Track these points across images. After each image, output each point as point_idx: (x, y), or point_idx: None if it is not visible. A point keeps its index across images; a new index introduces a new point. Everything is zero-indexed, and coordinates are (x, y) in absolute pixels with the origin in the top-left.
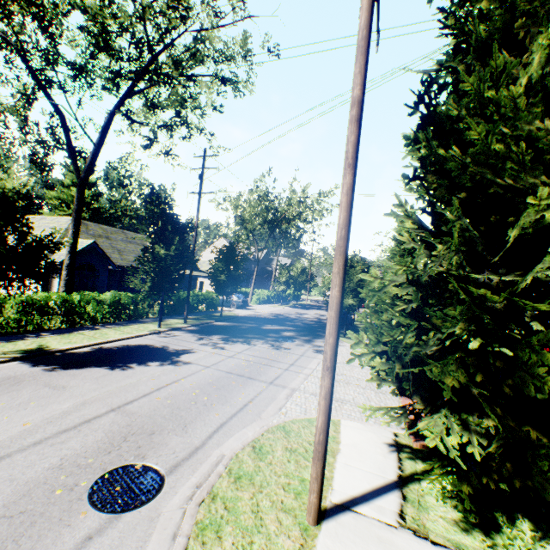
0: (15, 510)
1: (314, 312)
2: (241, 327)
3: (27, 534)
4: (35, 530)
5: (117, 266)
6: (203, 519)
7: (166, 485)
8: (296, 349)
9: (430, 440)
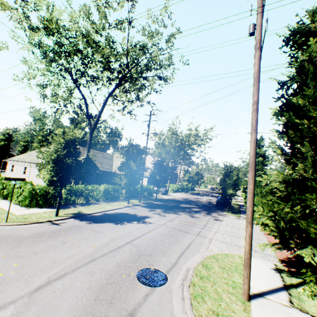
0: (111, 281)
1: (205, 197)
2: (169, 205)
3: (121, 291)
4: (123, 290)
5: (100, 171)
6: (193, 293)
7: (168, 278)
8: (203, 218)
9: (306, 259)
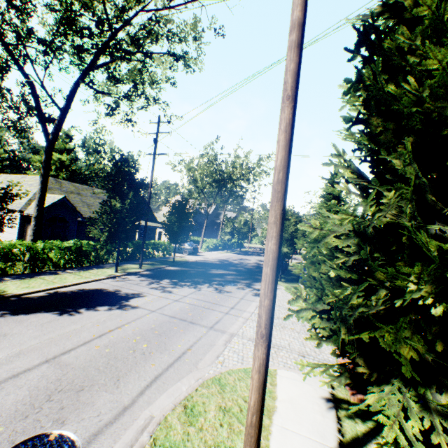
0: None
1: (255, 258)
2: (190, 272)
3: None
4: None
5: (85, 218)
6: None
7: None
8: (237, 292)
9: (388, 430)
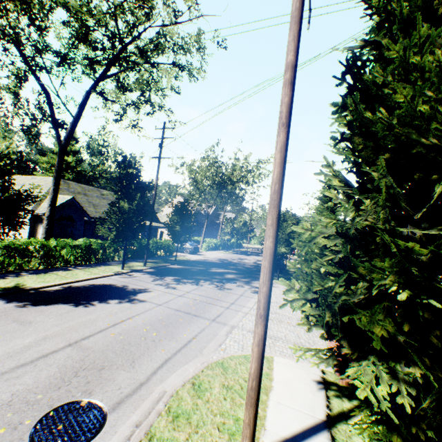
0: None
1: (253, 258)
2: (192, 270)
3: None
4: None
5: (91, 218)
6: None
7: (107, 424)
8: (237, 289)
9: (360, 391)
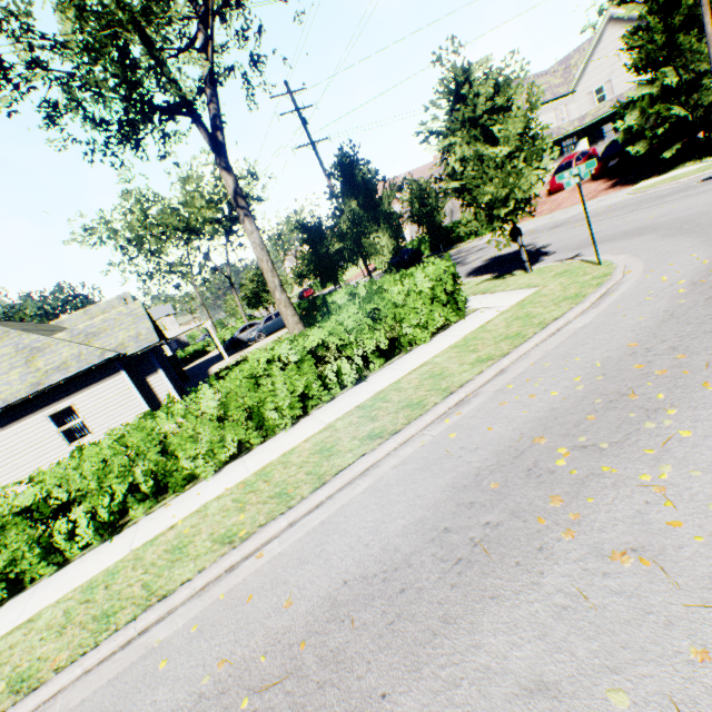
0: None
1: None
2: None
3: None
4: None
5: (167, 338)
6: None
7: None
8: (483, 246)
9: None
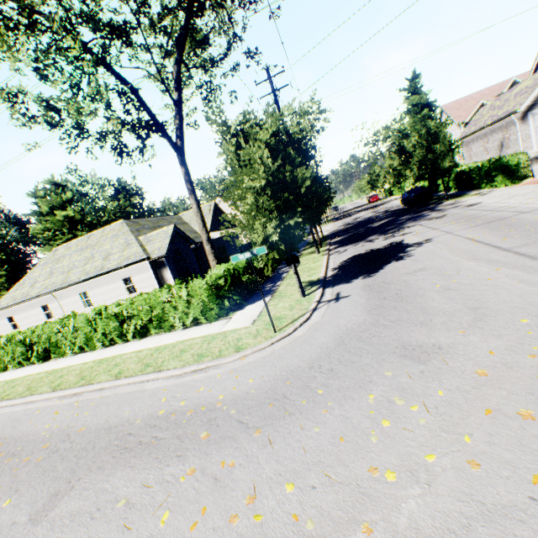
0: None
1: (361, 214)
2: (361, 232)
3: None
4: None
5: (197, 243)
6: None
7: None
8: (451, 212)
9: None
